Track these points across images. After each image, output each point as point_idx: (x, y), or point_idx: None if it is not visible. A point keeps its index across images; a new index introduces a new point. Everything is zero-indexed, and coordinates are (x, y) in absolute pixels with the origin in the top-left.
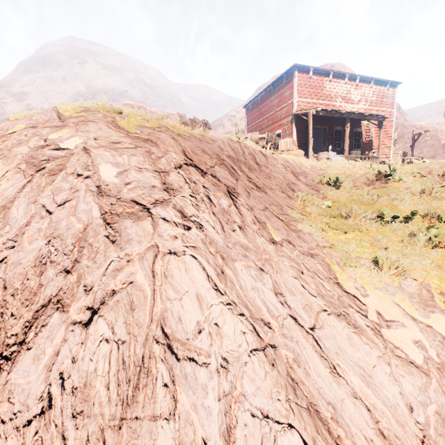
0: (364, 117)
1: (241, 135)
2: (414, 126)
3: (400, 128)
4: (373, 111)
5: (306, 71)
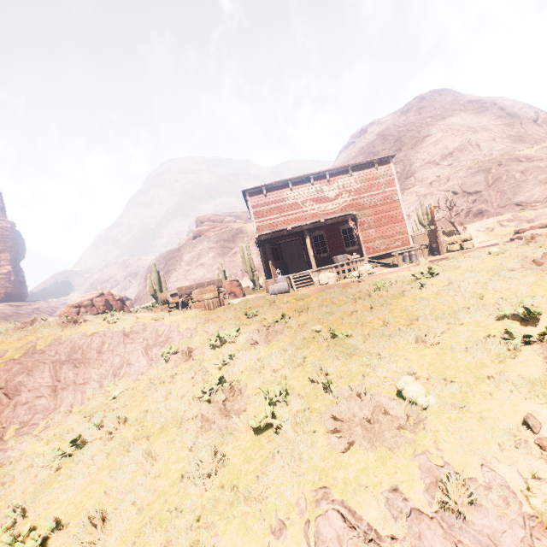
0: (324, 223)
1: (160, 294)
2: (517, 158)
3: (495, 168)
4: (362, 199)
5: (259, 191)
